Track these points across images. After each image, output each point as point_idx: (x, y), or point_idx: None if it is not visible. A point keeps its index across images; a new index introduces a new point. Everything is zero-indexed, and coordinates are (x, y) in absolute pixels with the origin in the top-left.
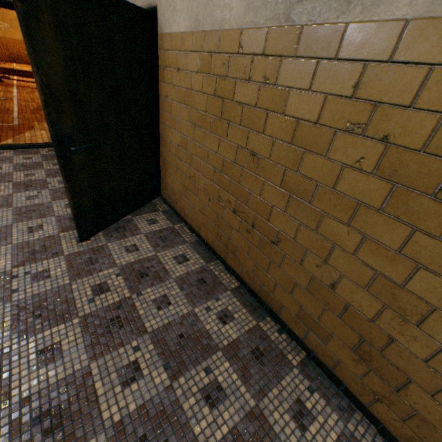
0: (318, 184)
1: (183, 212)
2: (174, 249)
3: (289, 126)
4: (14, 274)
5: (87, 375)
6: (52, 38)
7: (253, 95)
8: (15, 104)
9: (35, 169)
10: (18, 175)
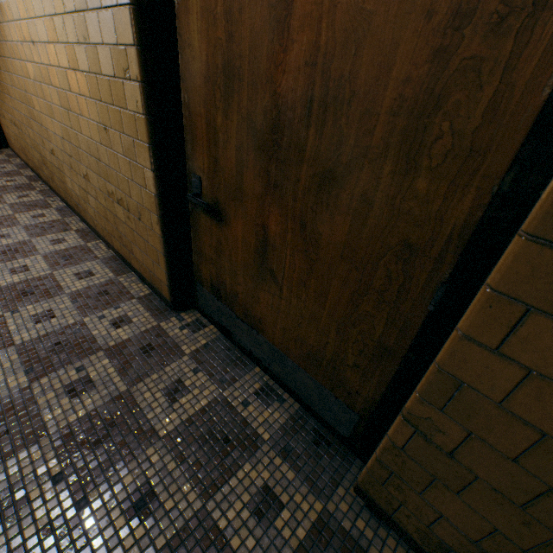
0: (8, 85)
1: (16, 149)
2: None
3: None
4: None
5: None
6: None
7: None
8: None
9: None
10: None
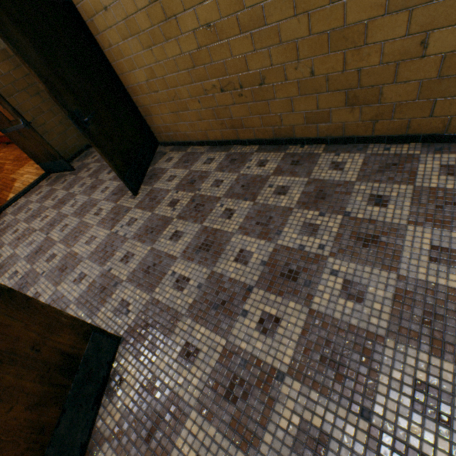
0: (262, 4)
1: (185, 137)
2: (199, 161)
3: None
4: (115, 232)
5: (205, 228)
6: (18, 34)
7: None
8: None
9: (54, 194)
10: (48, 203)
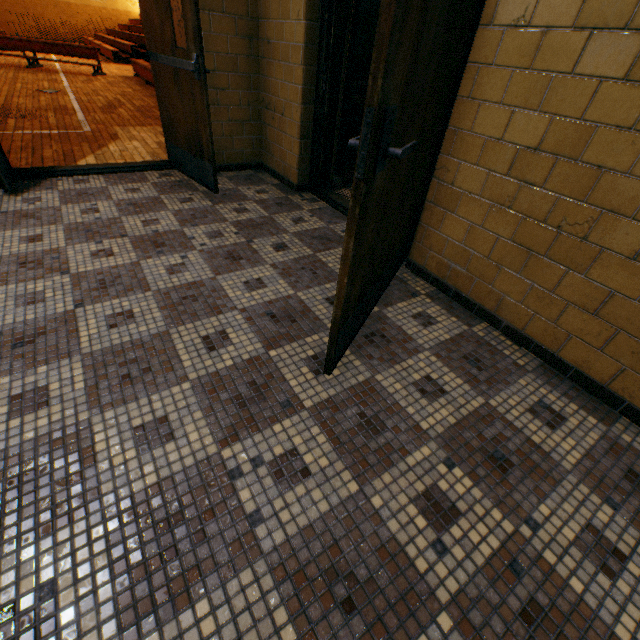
0: None
1: (491, 300)
2: (513, 388)
3: None
4: (230, 465)
5: None
6: None
7: None
8: (72, 99)
9: (154, 211)
10: (132, 223)
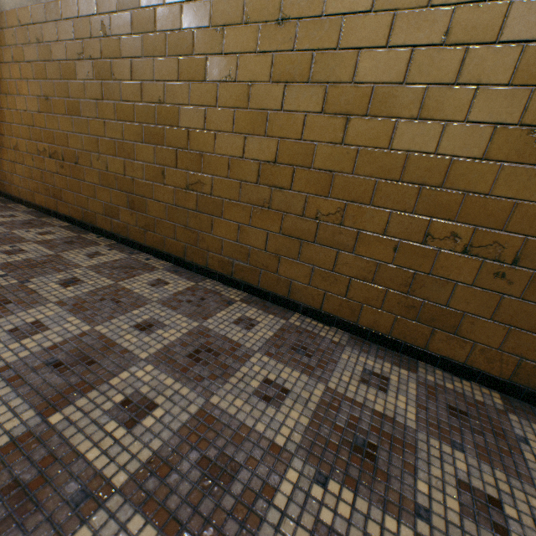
0: (80, 100)
1: (18, 192)
2: (1, 213)
3: (58, 68)
4: None
5: None
6: None
7: (35, 54)
8: None
9: None
10: None
